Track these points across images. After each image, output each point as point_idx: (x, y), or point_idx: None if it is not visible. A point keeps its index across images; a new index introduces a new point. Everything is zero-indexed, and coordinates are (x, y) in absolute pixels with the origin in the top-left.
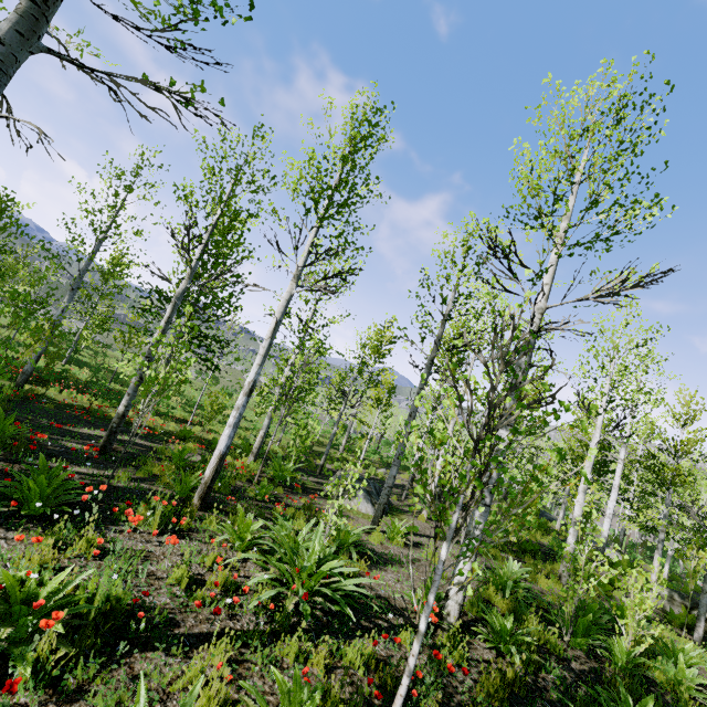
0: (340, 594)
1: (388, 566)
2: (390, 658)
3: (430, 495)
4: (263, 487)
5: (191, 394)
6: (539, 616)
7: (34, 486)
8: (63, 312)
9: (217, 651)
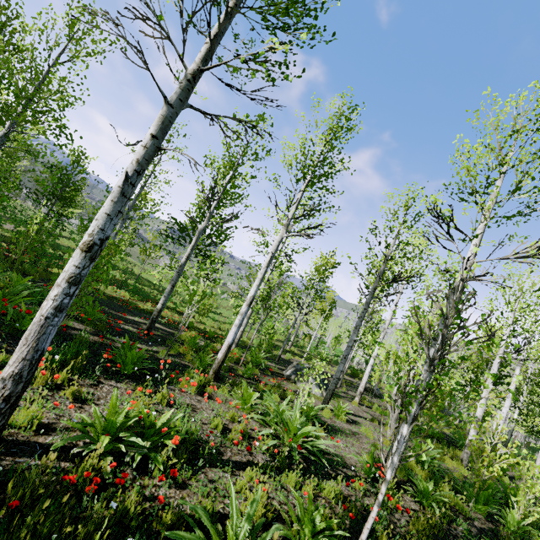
0: (311, 450)
1: (337, 434)
2: (356, 495)
3: (400, 393)
4: (249, 369)
5: (183, 294)
6: (450, 486)
7: (129, 356)
8: (116, 234)
9: (251, 473)
